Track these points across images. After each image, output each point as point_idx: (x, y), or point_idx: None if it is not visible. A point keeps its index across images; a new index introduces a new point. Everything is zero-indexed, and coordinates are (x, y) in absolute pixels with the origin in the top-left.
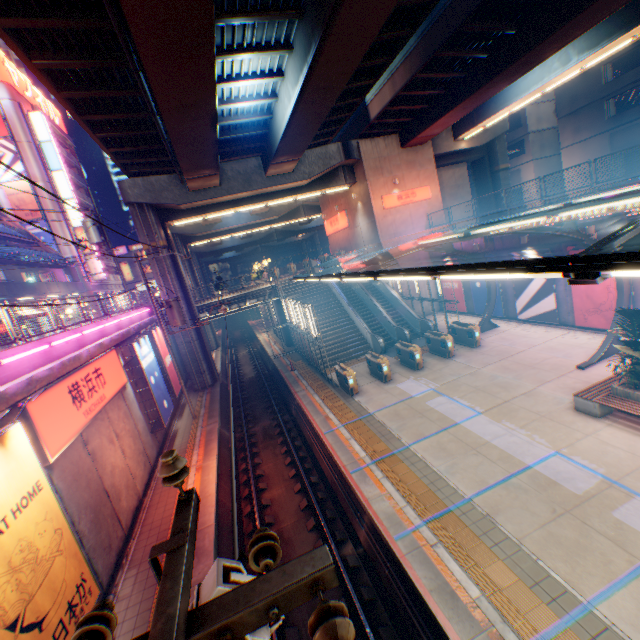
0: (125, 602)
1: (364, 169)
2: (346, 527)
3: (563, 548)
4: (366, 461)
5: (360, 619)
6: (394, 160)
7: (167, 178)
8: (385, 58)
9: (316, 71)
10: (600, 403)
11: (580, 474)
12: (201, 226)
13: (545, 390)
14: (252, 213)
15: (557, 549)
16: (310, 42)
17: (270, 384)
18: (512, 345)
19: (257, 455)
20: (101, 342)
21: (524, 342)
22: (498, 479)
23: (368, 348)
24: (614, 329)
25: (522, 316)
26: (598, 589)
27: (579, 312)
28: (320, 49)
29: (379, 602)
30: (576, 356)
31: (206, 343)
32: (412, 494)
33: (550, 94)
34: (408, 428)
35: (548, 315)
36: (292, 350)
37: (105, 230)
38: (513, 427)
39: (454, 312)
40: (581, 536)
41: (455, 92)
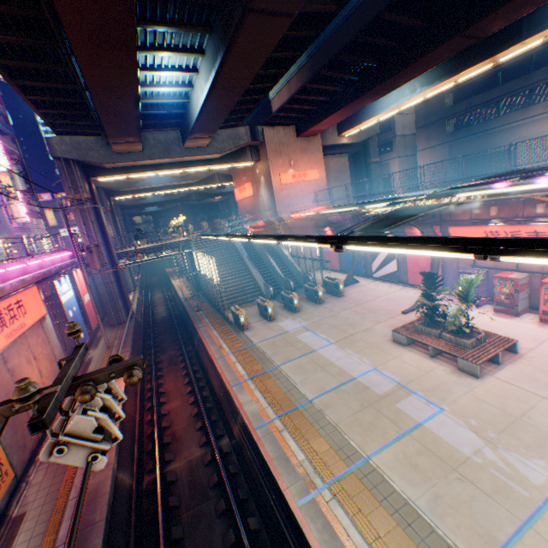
0: (37, 487)
1: (267, 151)
2: (226, 427)
3: (362, 427)
4: (245, 378)
5: (226, 485)
6: (291, 146)
7: (94, 139)
8: (281, 69)
9: (222, 75)
10: (406, 336)
11: (384, 382)
12: (125, 183)
13: (378, 328)
14: (173, 176)
15: (358, 427)
16: (217, 54)
17: (179, 322)
18: (365, 296)
19: (162, 377)
20: (24, 278)
21: (373, 294)
22: (333, 387)
23: (262, 295)
24: (421, 286)
25: (376, 275)
26: (375, 448)
27: (411, 274)
28: (224, 61)
29: (241, 474)
30: (404, 305)
31: (124, 285)
32: (273, 399)
33: (413, 109)
34: (280, 354)
35: (392, 275)
36: (200, 294)
37: (31, 179)
38: (351, 352)
39: (331, 270)
40: (374, 419)
41: (336, 101)
